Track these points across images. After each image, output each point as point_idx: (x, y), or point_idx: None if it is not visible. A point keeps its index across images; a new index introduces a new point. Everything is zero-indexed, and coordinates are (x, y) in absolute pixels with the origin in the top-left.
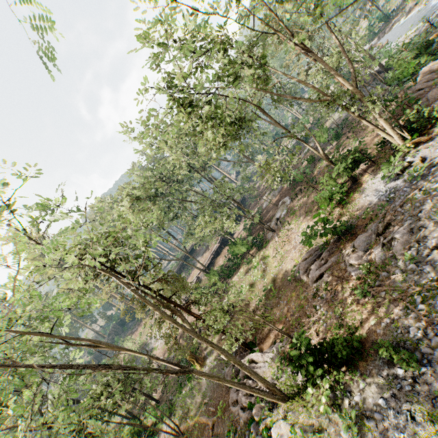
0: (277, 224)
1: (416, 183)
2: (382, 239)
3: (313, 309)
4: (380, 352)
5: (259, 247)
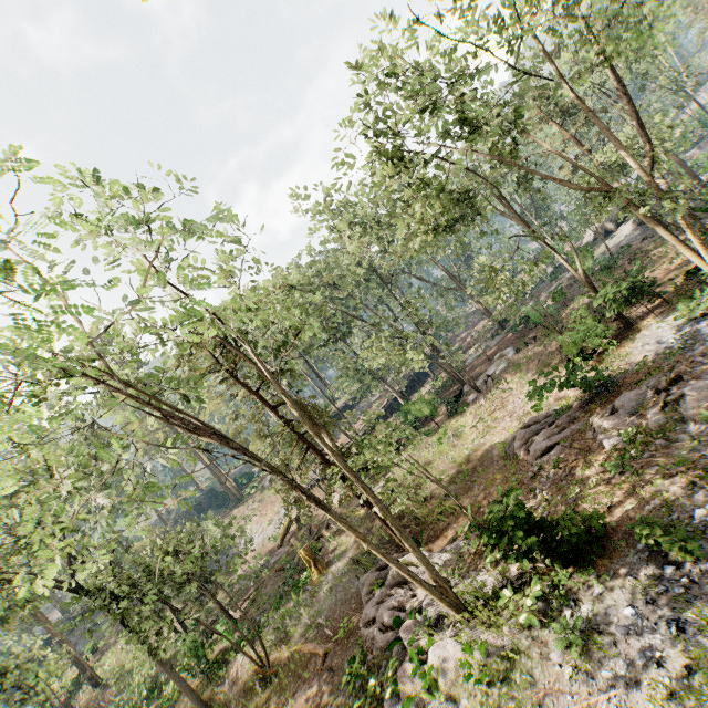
0: (487, 382)
1: None
2: (663, 396)
3: (529, 494)
4: (637, 529)
5: (451, 413)
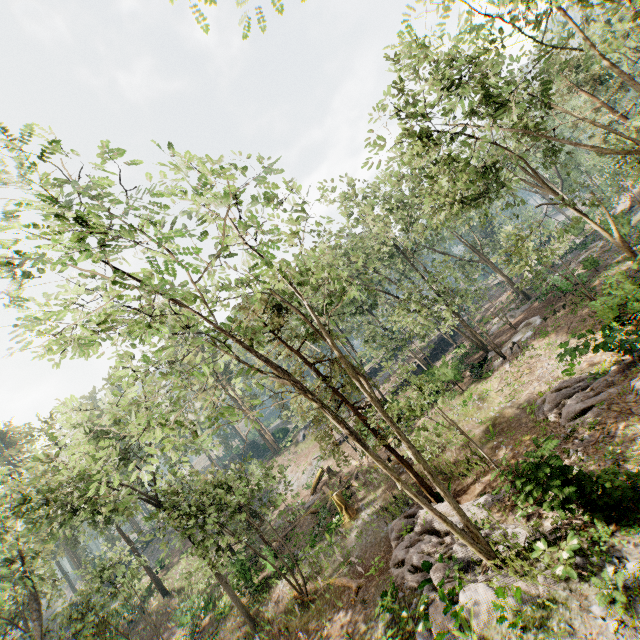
0: (512, 349)
1: None
2: None
3: (562, 455)
4: None
5: (475, 378)
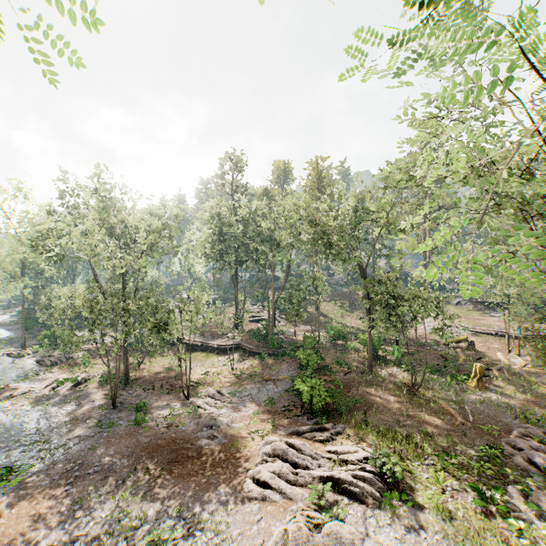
0: None
1: None
2: None
3: None
4: None
5: None
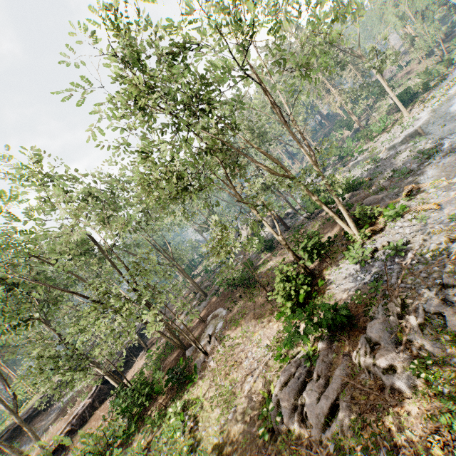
0: (210, 342)
1: (400, 260)
2: (414, 318)
3: None
4: None
5: (179, 386)
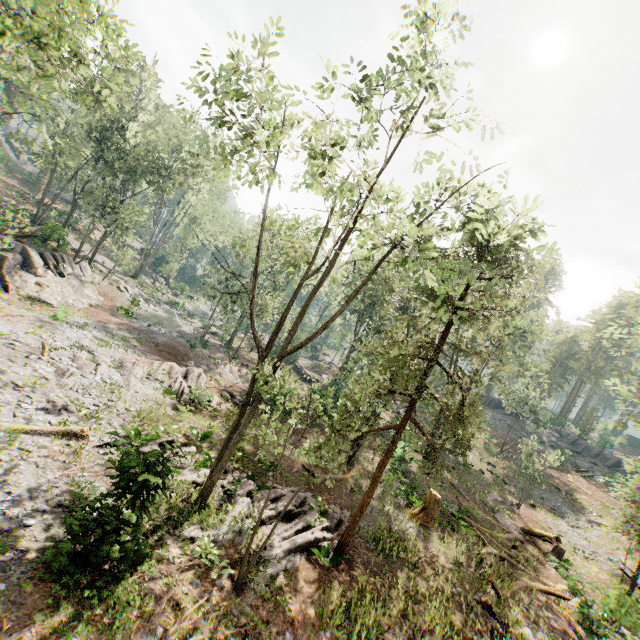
0: None
1: None
2: None
3: None
4: None
5: None
